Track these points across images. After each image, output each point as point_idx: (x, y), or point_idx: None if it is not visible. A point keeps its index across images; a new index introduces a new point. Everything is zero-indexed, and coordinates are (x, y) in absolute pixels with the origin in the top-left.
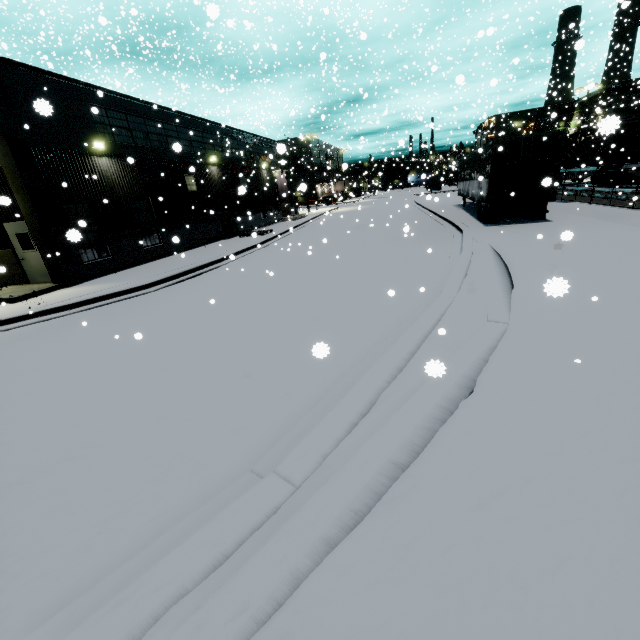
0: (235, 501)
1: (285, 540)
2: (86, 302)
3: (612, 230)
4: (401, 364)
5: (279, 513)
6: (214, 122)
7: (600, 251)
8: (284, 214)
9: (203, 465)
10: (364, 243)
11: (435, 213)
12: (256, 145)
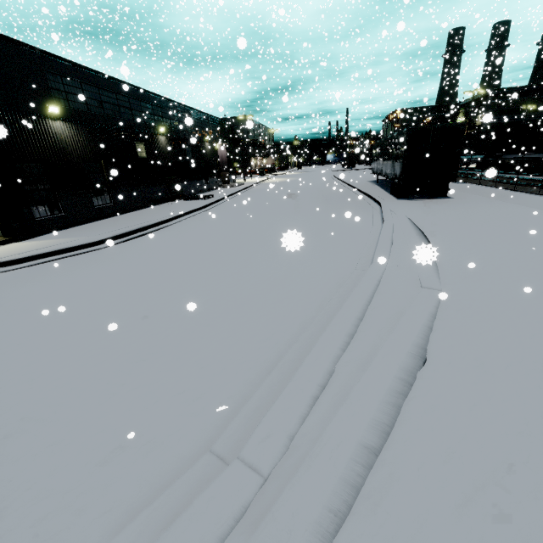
0: (197, 499)
1: None
2: (36, 257)
3: (504, 208)
4: (351, 330)
5: (248, 514)
6: (163, 97)
7: (500, 225)
8: (223, 182)
9: (157, 443)
10: (296, 210)
11: (354, 187)
12: (200, 120)
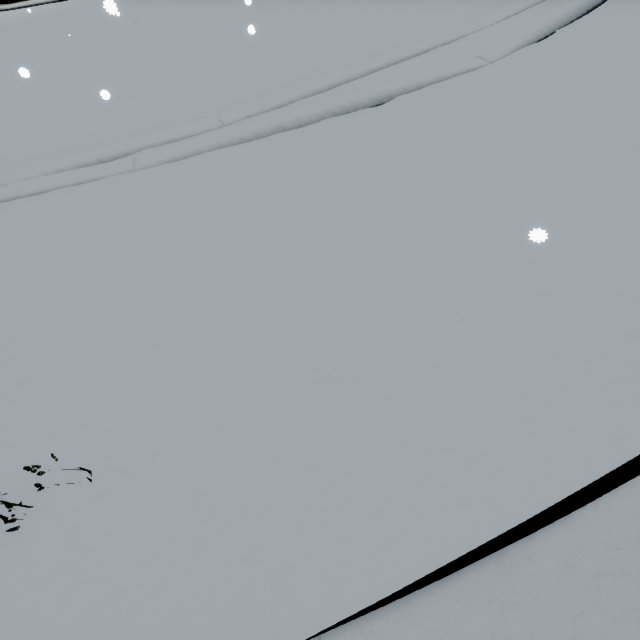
0: (190, 123)
1: (202, 140)
2: None
3: None
4: (353, 76)
5: (208, 133)
6: None
7: None
8: None
9: (192, 115)
10: None
11: None
12: None
